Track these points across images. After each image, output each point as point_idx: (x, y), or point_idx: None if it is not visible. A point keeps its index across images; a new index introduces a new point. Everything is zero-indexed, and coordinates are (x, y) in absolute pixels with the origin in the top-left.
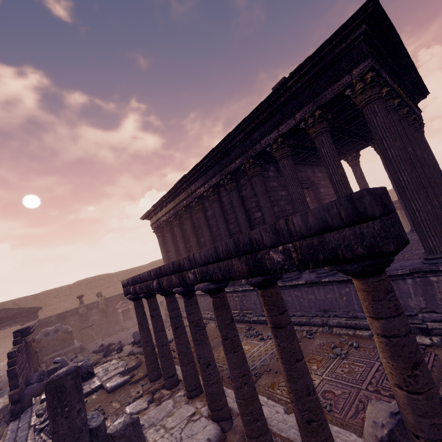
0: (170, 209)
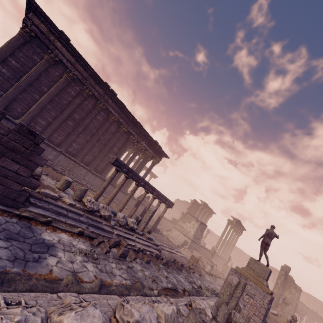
0: (80, 71)
